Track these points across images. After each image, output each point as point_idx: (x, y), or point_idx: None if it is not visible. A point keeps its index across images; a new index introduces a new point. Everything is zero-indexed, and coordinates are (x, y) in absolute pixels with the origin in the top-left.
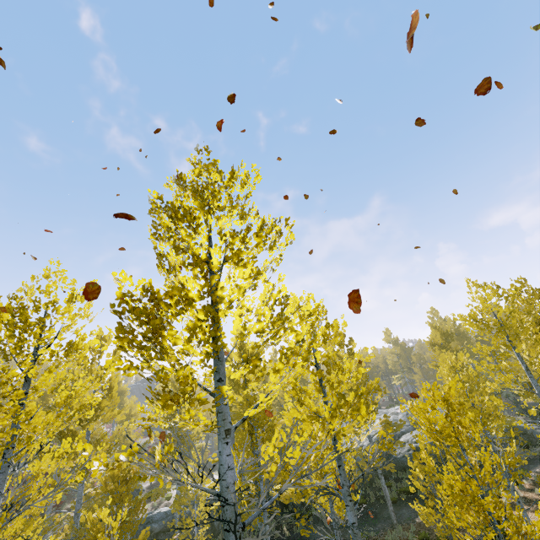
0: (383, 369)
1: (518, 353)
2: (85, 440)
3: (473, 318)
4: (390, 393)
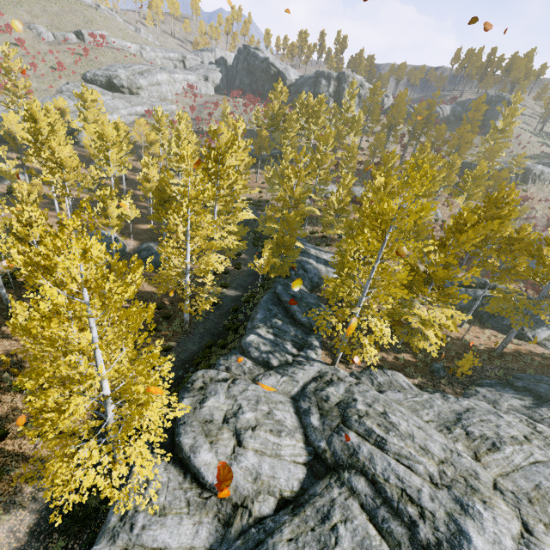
0: None
1: None
2: None
3: None
4: None
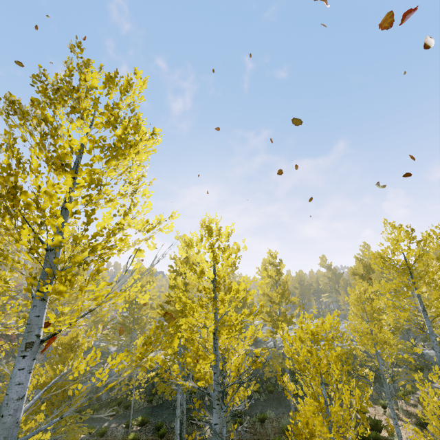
0: (315, 288)
1: (419, 294)
2: (51, 312)
3: (382, 257)
4: (318, 307)
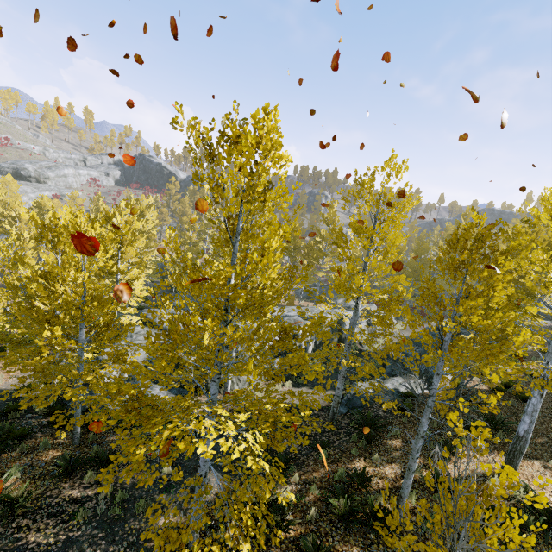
0: None
1: None
2: None
3: None
4: None
